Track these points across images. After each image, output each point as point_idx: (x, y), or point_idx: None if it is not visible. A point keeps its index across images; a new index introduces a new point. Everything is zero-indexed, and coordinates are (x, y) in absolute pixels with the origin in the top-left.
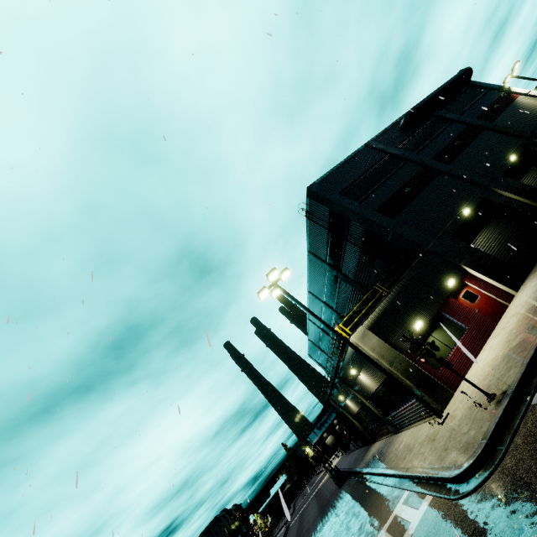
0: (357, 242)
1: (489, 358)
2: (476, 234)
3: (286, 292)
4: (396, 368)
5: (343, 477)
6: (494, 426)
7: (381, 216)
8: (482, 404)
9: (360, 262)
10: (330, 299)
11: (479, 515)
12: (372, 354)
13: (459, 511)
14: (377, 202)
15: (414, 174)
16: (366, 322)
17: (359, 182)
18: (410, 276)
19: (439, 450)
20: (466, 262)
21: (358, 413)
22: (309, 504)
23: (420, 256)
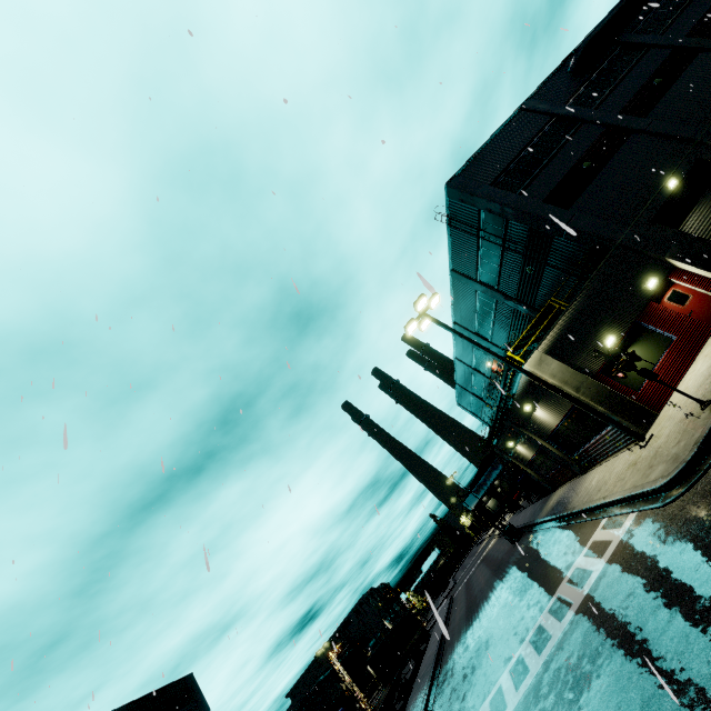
0: (518, 247)
1: (704, 368)
2: (686, 214)
3: (439, 322)
4: (584, 394)
5: (518, 533)
6: (708, 430)
7: (551, 208)
8: (694, 413)
9: (523, 274)
10: (483, 329)
11: (690, 509)
12: (553, 381)
13: (668, 513)
14: (543, 190)
15: (593, 140)
16: (541, 346)
17: (516, 165)
18: (596, 282)
19: (642, 471)
20: (673, 253)
21: (533, 459)
22: (475, 571)
23: (608, 254)
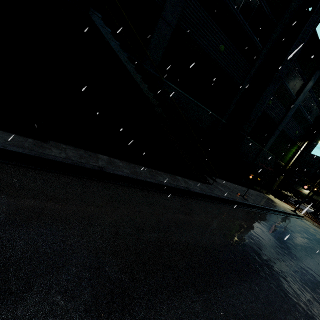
0: None
1: None
2: None
3: None
4: None
5: None
6: None
7: None
8: None
9: None
10: None
11: None
12: None
13: None
14: None
15: None
16: None
17: None
18: None
19: None
20: None
21: None
22: None
23: None
